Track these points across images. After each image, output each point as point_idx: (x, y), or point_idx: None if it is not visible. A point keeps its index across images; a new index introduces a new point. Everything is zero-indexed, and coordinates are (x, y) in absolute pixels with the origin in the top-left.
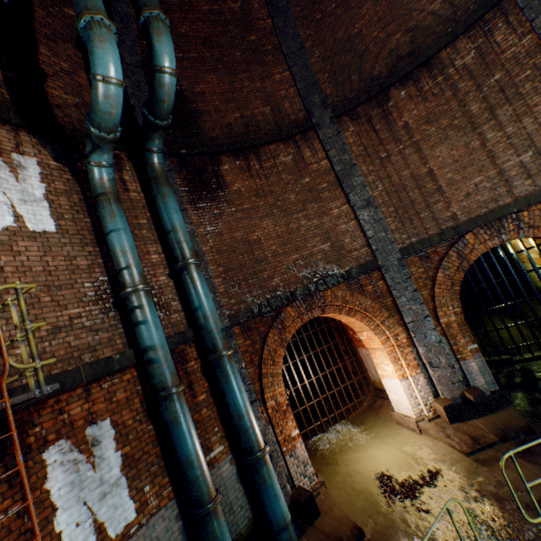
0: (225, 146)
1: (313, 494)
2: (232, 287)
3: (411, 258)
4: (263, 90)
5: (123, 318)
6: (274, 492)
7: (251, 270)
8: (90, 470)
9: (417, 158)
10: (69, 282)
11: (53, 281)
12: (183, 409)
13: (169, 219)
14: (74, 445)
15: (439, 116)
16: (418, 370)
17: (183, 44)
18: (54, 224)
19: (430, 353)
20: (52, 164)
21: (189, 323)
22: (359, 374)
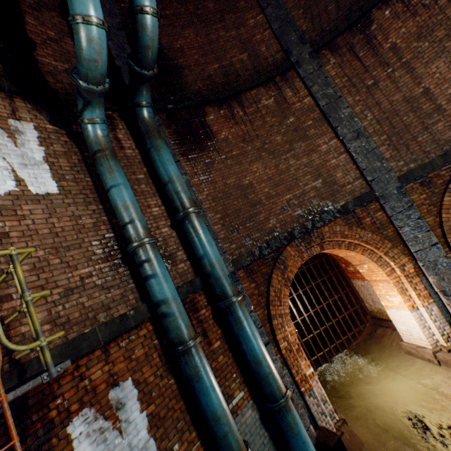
0: (208, 97)
1: (340, 437)
2: (231, 233)
3: (410, 185)
4: (238, 37)
5: (133, 273)
6: (302, 439)
7: (247, 214)
8: (117, 437)
9: (409, 79)
10: (77, 242)
11: (61, 243)
12: (202, 362)
13: (165, 171)
14: (98, 413)
15: (432, 28)
16: (429, 300)
17: (158, 2)
18: (56, 185)
19: (443, 282)
20: (49, 128)
21: (195, 271)
22: (355, 304)
